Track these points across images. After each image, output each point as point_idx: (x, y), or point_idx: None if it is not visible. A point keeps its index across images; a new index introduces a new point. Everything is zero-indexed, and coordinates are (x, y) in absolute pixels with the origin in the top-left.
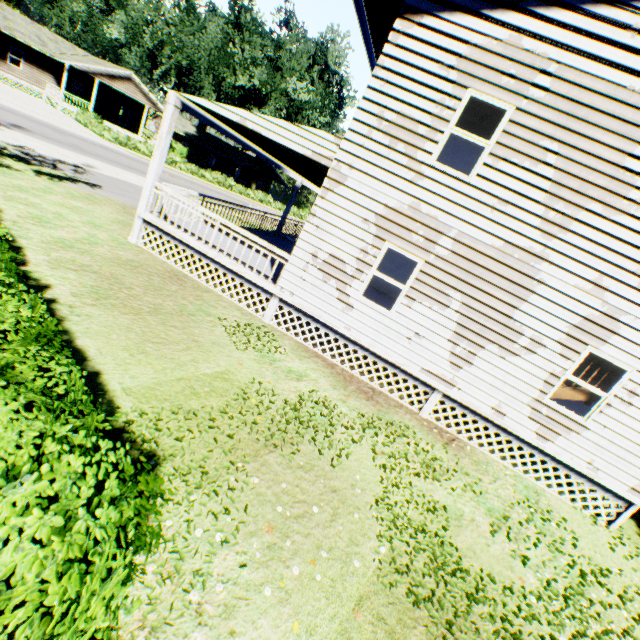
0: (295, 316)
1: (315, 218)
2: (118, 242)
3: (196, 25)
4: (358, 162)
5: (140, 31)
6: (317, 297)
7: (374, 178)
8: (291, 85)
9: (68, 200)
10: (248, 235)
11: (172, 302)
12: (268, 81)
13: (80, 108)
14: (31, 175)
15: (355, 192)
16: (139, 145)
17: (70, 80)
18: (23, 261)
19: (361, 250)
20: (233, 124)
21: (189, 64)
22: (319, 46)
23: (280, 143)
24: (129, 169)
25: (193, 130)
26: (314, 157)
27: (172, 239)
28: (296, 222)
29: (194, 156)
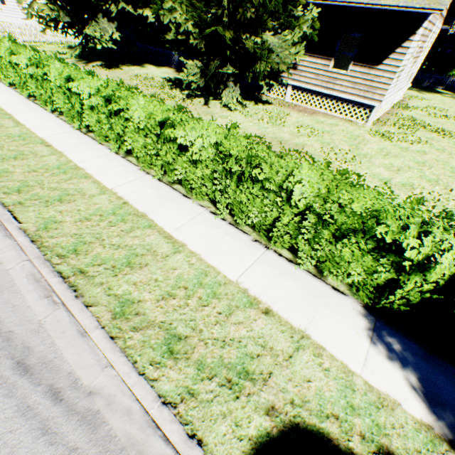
0: None
1: None
2: None
3: None
4: None
5: None
6: None
7: None
8: None
9: None
10: None
11: None
12: None
13: None
14: None
15: None
16: None
17: None
18: None
19: None
20: None
21: None
22: None
23: None
24: None
25: None
26: None
27: None
28: None
29: None
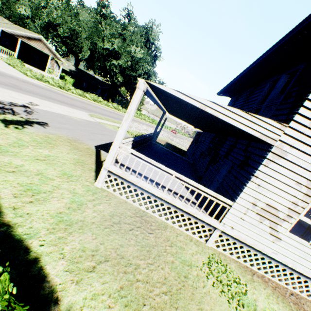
0: (231, 241)
1: (257, 179)
2: (91, 191)
3: (72, 11)
4: (298, 143)
5: (40, 11)
6: (252, 231)
7: (309, 155)
8: (132, 49)
9: (37, 149)
10: (198, 186)
11: (166, 265)
12: (122, 46)
13: (7, 54)
14: (1, 127)
15: (292, 163)
16: (49, 79)
17: (0, 38)
18: (49, 292)
19: (292, 202)
20: (179, 102)
21: (70, 32)
22: (145, 29)
23: (234, 125)
24: (51, 100)
25: (73, 68)
26: (261, 137)
27: (131, 184)
28: (157, 132)
29: (74, 82)
